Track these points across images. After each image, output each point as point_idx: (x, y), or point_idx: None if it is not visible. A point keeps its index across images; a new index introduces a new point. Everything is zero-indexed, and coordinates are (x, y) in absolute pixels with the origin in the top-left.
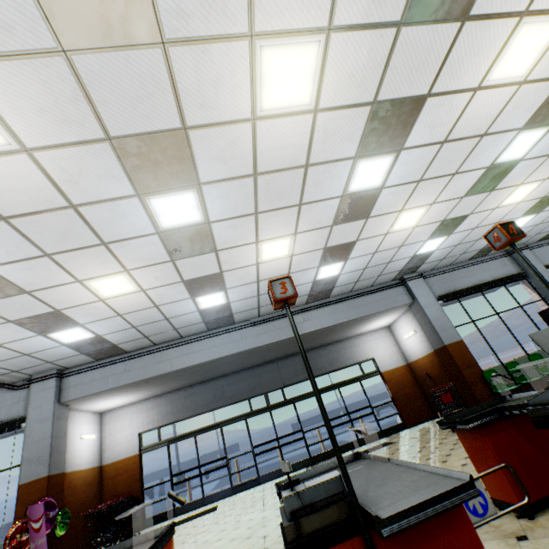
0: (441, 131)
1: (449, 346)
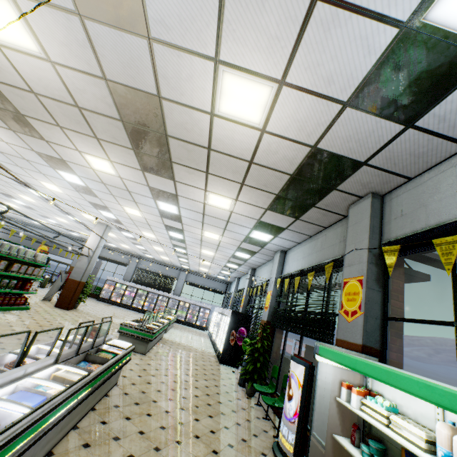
0: (15, 208)
1: (72, 267)
